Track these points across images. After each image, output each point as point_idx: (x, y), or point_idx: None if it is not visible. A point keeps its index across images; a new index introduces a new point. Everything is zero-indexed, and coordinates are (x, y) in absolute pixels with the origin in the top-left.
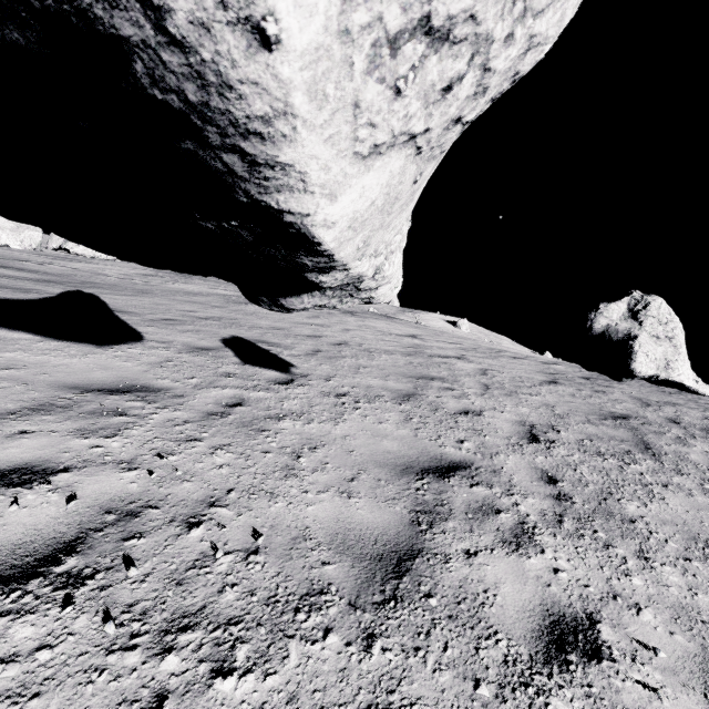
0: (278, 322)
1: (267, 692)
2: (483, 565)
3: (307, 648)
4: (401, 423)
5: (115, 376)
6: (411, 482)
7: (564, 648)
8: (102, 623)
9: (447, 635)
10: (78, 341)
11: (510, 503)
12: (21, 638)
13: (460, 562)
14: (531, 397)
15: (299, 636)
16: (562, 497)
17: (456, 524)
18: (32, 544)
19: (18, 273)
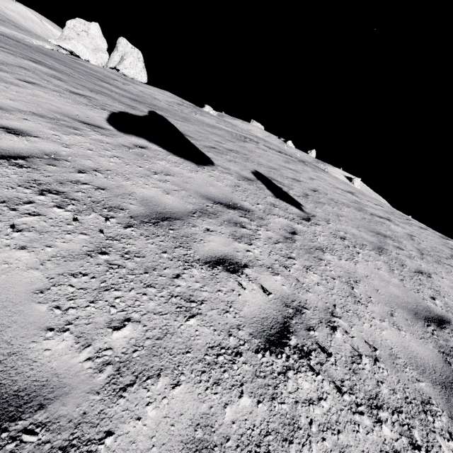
0: (270, 163)
1: None
2: None
3: (447, 443)
4: (390, 273)
5: (220, 193)
6: (425, 326)
7: None
8: (336, 390)
9: None
10: (185, 158)
11: None
12: (307, 388)
13: None
14: (452, 268)
15: (437, 433)
16: None
17: None
18: (267, 320)
19: (117, 90)
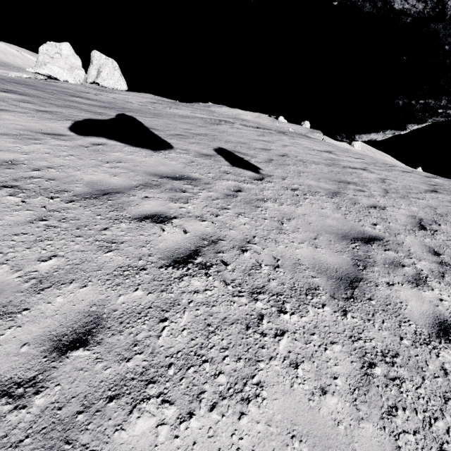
0: (241, 139)
1: (304, 323)
2: (398, 291)
3: (316, 310)
4: (335, 210)
5: (171, 169)
6: (348, 244)
7: (447, 334)
8: (225, 285)
9: (383, 317)
10: (142, 147)
11: (410, 262)
12: (197, 285)
13: (384, 287)
14: (418, 200)
15: (311, 305)
16: (443, 264)
17: (379, 269)
18: (180, 249)
19: (88, 101)
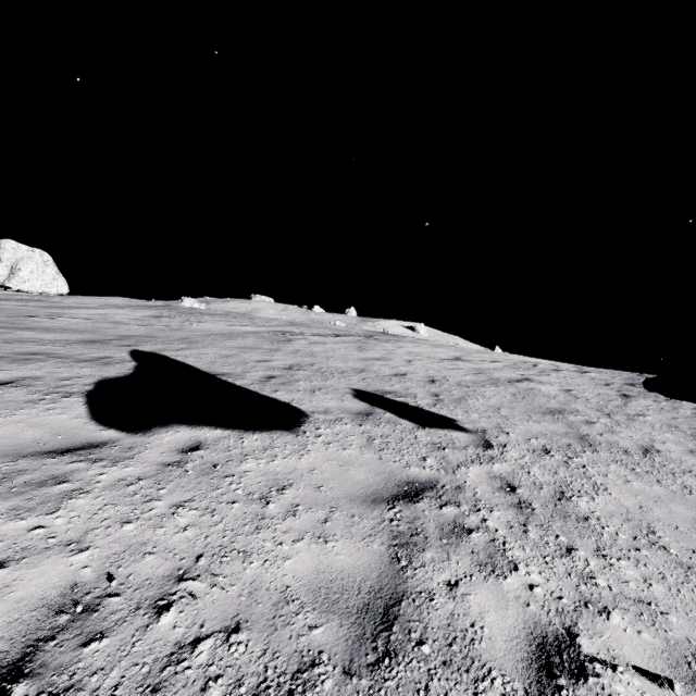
0: (349, 362)
1: None
2: None
3: None
4: (639, 478)
5: (372, 473)
6: None
7: None
8: None
9: None
10: (266, 429)
11: None
12: None
13: None
14: (646, 418)
15: None
16: None
17: None
18: None
19: (51, 335)
